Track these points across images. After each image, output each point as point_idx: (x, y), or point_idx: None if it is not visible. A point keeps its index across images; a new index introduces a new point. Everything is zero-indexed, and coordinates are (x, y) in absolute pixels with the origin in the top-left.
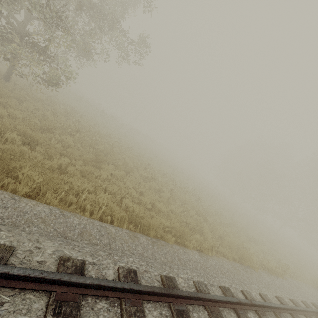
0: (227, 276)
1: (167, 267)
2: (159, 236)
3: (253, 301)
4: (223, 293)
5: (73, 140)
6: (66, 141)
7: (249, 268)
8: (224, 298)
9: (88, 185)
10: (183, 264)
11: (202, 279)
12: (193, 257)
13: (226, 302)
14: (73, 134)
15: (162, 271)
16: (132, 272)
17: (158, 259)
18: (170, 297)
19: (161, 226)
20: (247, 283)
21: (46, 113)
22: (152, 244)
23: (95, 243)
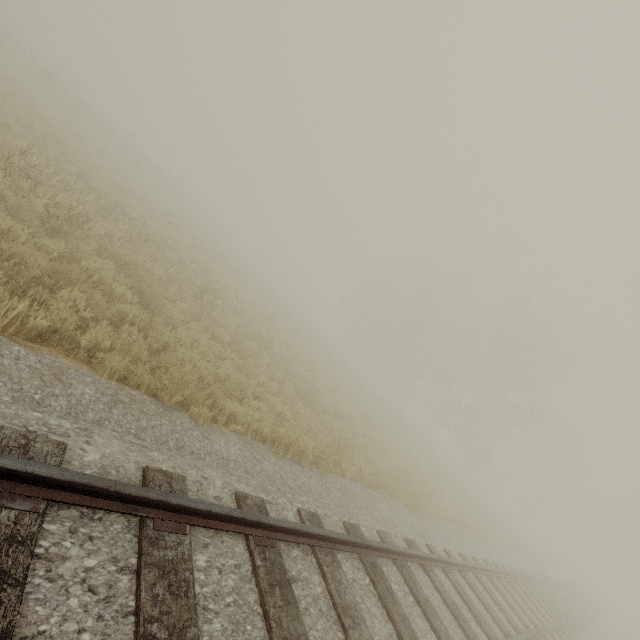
0: None
1: None
2: None
3: None
4: None
5: None
6: None
7: (174, 412)
8: None
9: None
10: None
11: None
12: None
13: None
14: None
15: None
16: None
17: None
18: None
19: None
20: None
21: None
22: None
23: None
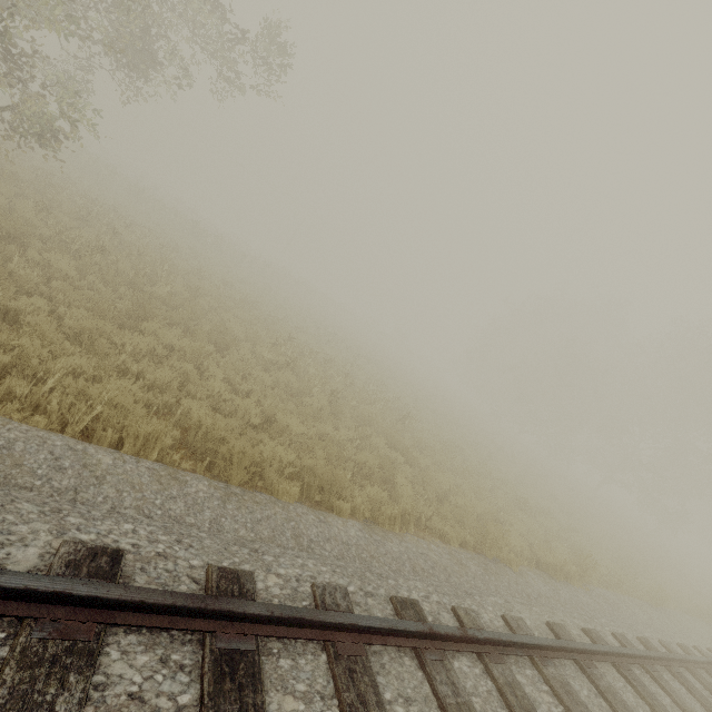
0: (427, 577)
1: (244, 550)
2: (261, 484)
3: (473, 630)
4: (397, 614)
5: (82, 267)
6: (56, 267)
7: (498, 563)
8: (385, 623)
9: (83, 362)
10: (304, 547)
11: (343, 581)
12: (342, 532)
13: (391, 632)
14: (85, 255)
15: (219, 558)
16: (108, 555)
17: (229, 533)
18: (209, 618)
19: (273, 464)
20: (477, 593)
21: (18, 203)
22: (223, 499)
23: (25, 484)
